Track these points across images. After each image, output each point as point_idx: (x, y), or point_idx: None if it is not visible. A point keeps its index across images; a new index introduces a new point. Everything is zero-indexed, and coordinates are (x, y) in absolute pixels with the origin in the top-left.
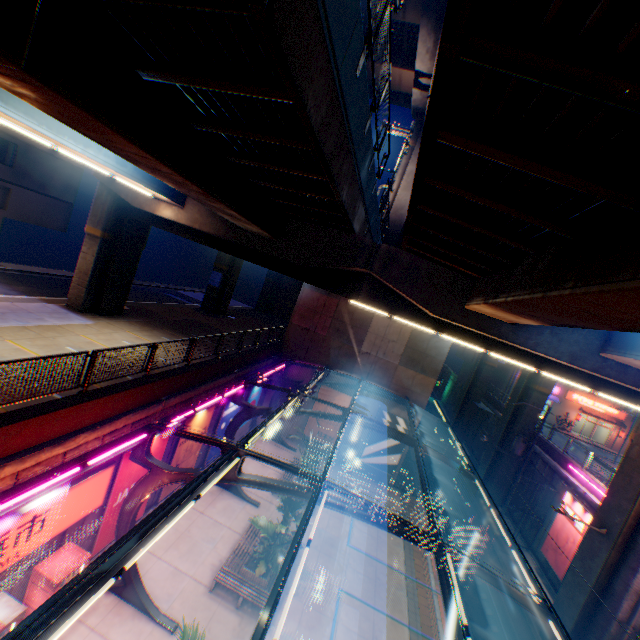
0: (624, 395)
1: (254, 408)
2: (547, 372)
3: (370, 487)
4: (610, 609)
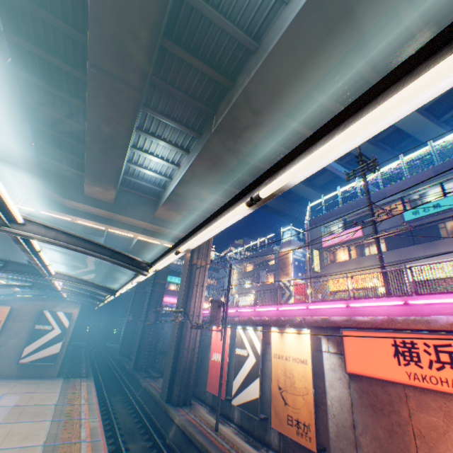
0: (172, 240)
1: None
2: (138, 233)
3: (31, 381)
4: (183, 345)
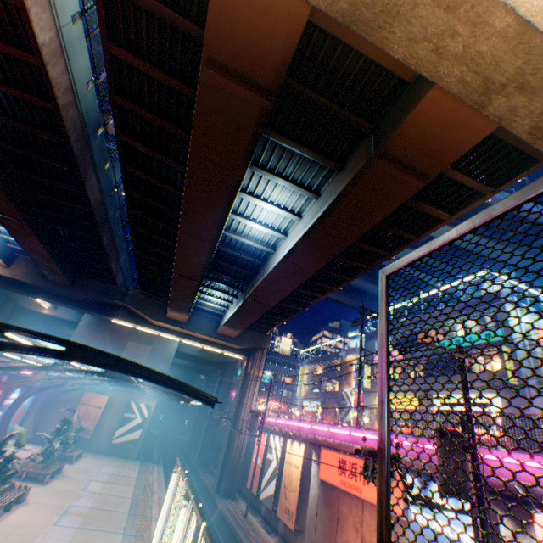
0: (231, 350)
1: (38, 387)
2: (204, 344)
3: (119, 458)
4: (233, 444)
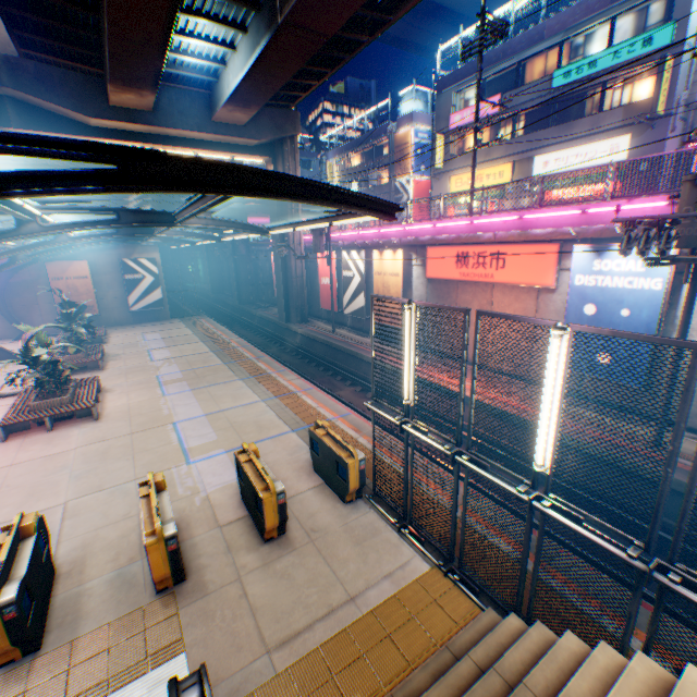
0: (245, 152)
1: None
2: (199, 151)
3: (153, 324)
4: (291, 275)
